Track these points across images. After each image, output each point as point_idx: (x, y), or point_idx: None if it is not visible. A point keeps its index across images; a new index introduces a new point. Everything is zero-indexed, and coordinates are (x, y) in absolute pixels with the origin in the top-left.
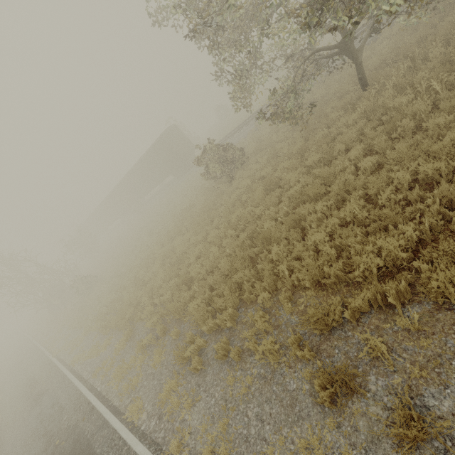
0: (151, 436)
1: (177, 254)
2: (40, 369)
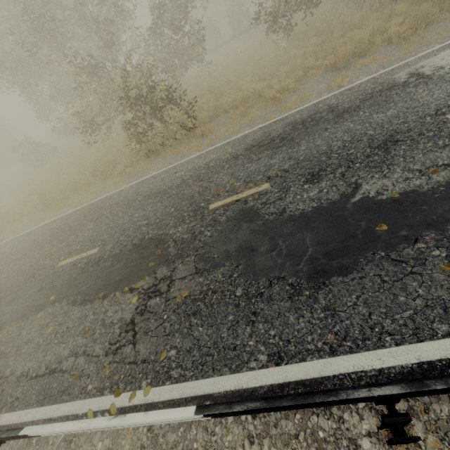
0: None
1: None
2: None
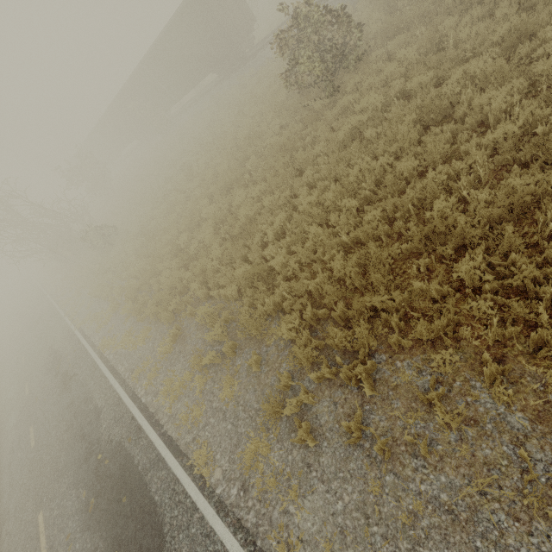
0: (234, 513)
1: (241, 221)
2: (62, 340)
